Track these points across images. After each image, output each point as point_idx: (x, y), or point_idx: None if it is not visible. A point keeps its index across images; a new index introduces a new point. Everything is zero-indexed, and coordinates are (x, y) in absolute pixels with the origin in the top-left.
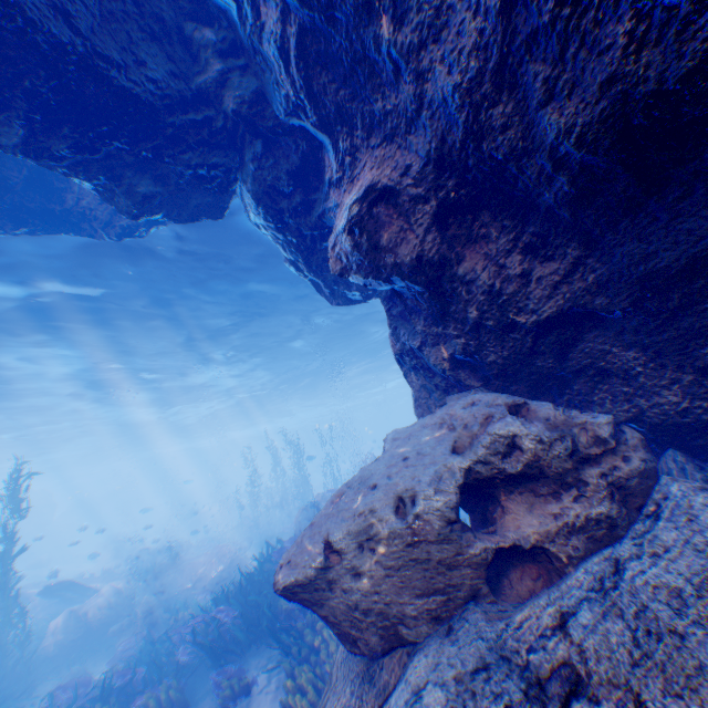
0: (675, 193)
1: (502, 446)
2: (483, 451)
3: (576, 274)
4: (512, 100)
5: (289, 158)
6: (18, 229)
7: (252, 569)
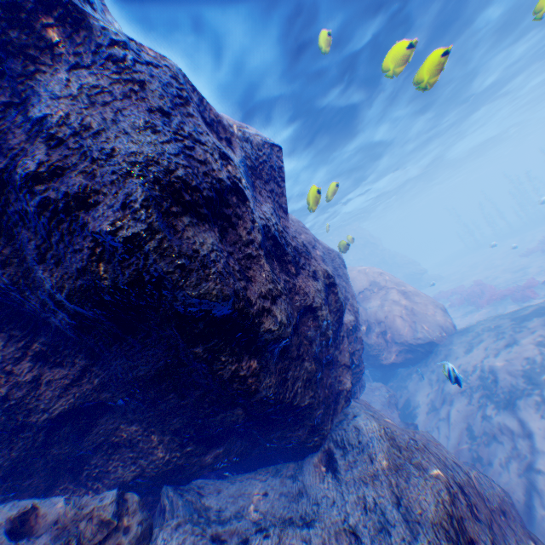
0: (141, 333)
1: None
2: None
3: (86, 377)
4: (12, 245)
5: None
6: None
7: None
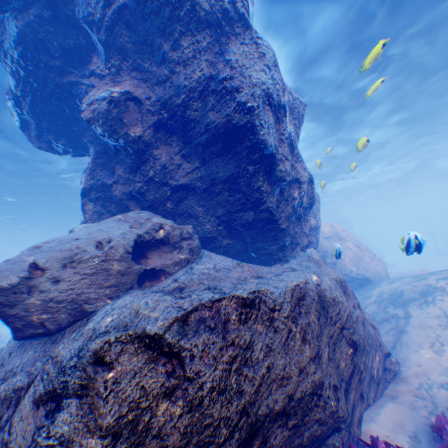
0: (229, 155)
1: (157, 226)
2: (148, 227)
3: (197, 172)
4: (201, 103)
5: (68, 41)
6: None
7: None
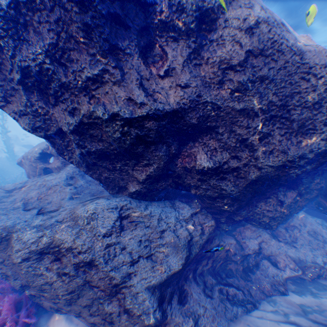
0: None
1: (47, 146)
2: (45, 146)
3: None
4: None
5: None
6: None
7: None
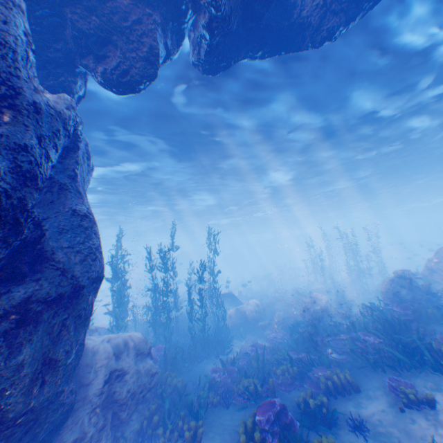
0: None
1: None
2: None
3: None
4: None
5: None
6: (258, 51)
7: (337, 313)
